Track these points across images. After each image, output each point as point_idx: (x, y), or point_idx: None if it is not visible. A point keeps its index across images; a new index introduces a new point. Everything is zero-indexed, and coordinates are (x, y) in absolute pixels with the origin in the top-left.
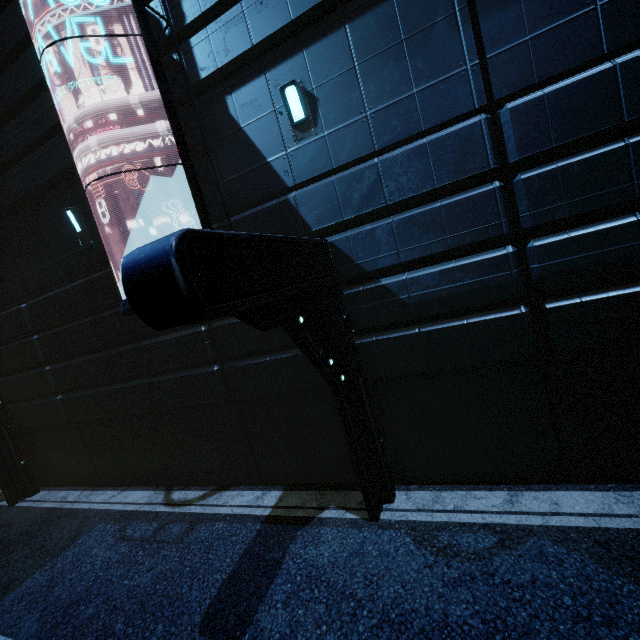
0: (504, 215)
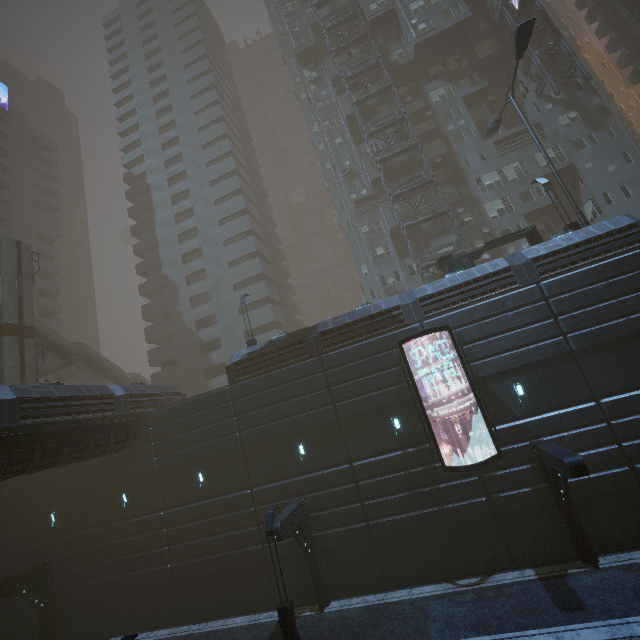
0: (611, 434)
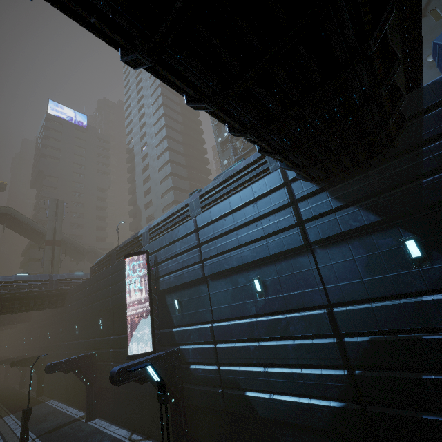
0: (213, 356)
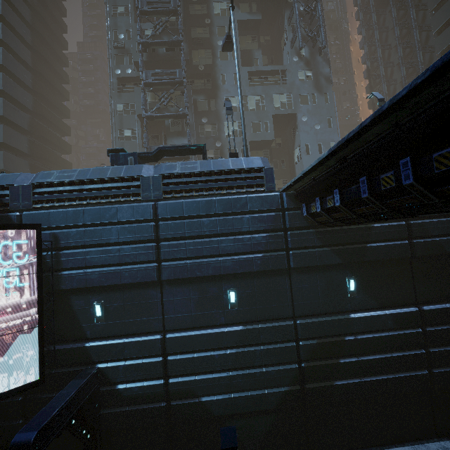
0: (162, 370)
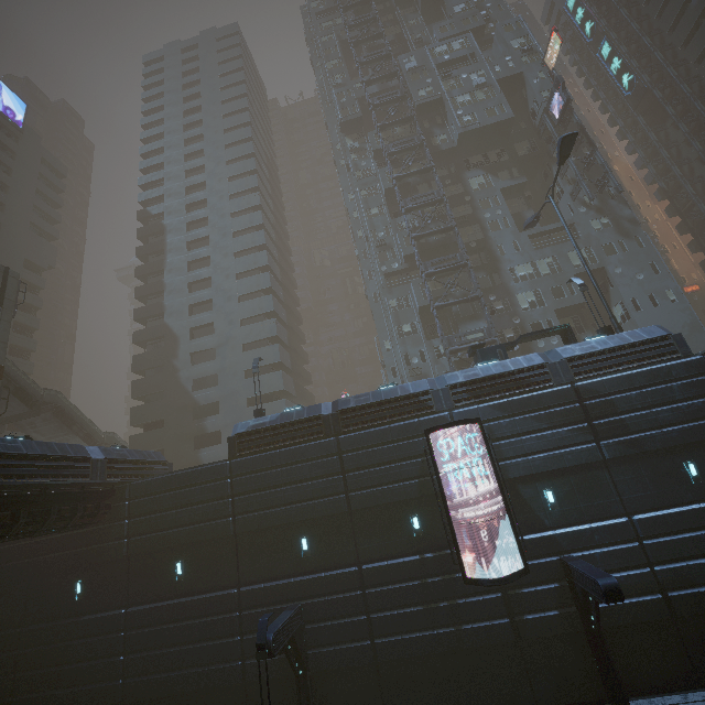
0: (643, 555)
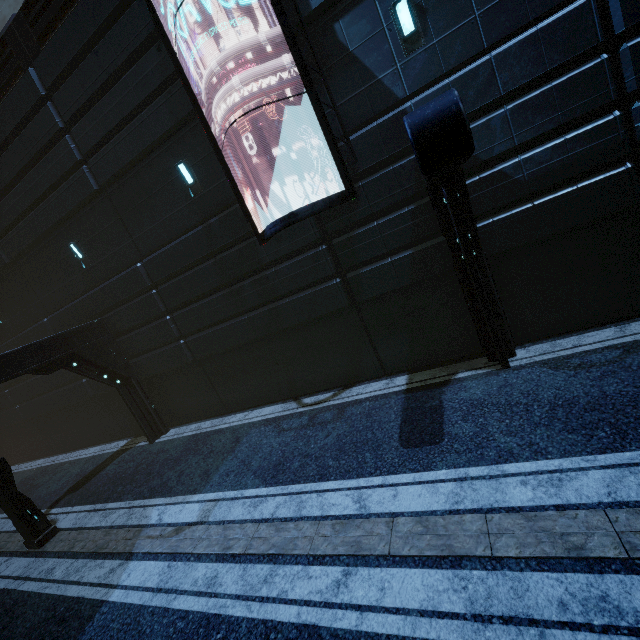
0: (612, 83)
